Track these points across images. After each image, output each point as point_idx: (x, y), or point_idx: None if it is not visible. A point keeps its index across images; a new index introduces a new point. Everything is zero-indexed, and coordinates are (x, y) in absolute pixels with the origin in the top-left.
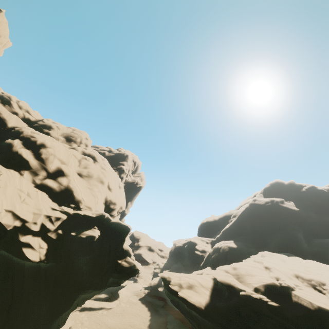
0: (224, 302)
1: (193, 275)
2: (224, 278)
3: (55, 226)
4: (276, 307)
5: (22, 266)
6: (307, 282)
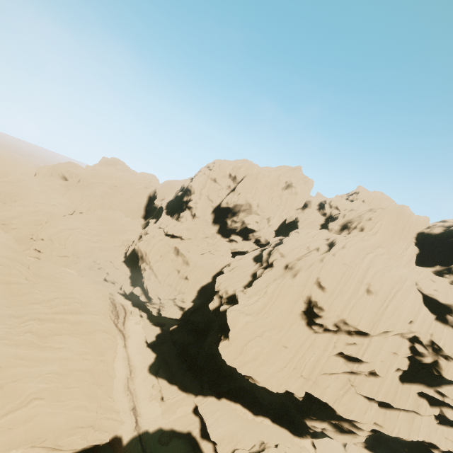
0: None
1: None
2: None
3: (226, 297)
4: None
5: None
6: None
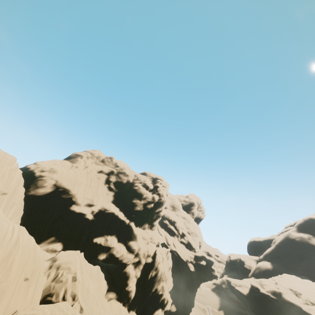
0: (255, 294)
1: (241, 281)
2: (254, 284)
3: (193, 259)
4: (274, 298)
5: (186, 271)
6: (293, 292)
